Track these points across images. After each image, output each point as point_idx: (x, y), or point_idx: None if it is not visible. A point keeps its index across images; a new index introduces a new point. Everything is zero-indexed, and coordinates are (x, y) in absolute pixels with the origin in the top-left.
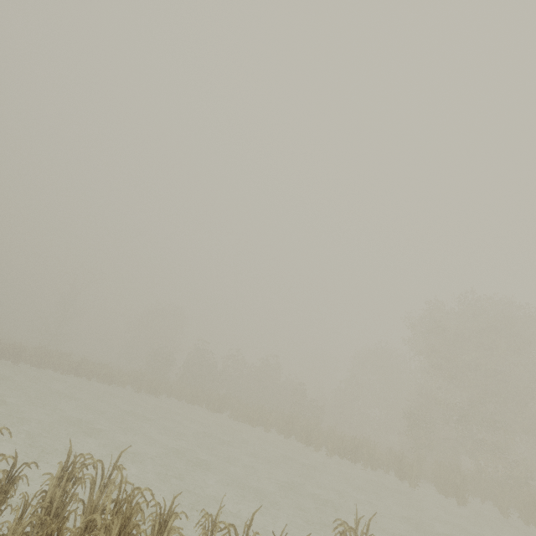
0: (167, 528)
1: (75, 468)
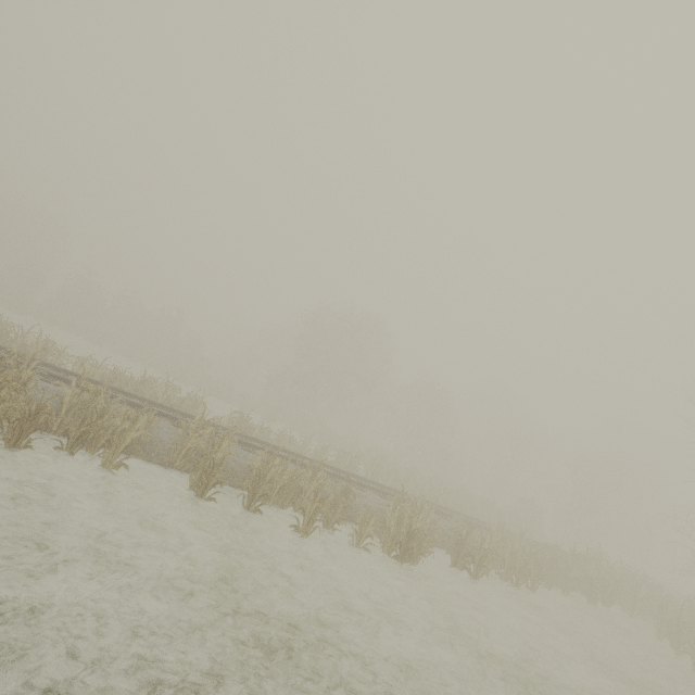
0: (62, 356)
1: (7, 326)
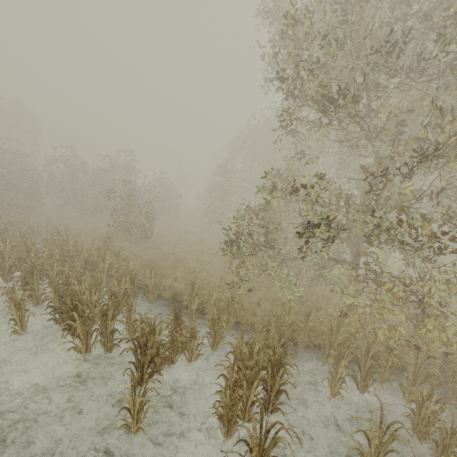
0: None
1: None
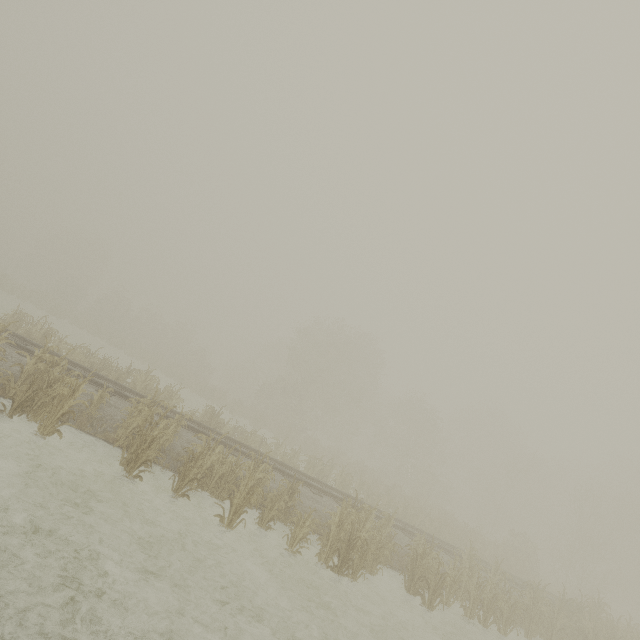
0: (61, 344)
1: (21, 315)
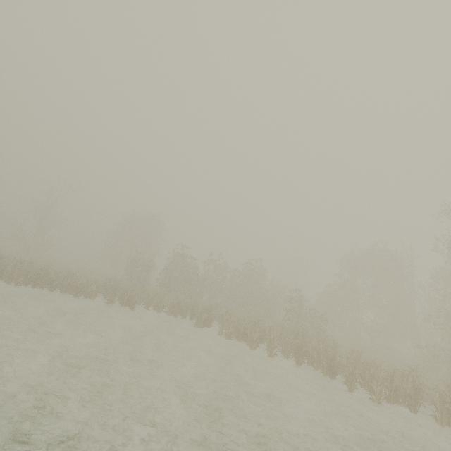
0: None
1: None
